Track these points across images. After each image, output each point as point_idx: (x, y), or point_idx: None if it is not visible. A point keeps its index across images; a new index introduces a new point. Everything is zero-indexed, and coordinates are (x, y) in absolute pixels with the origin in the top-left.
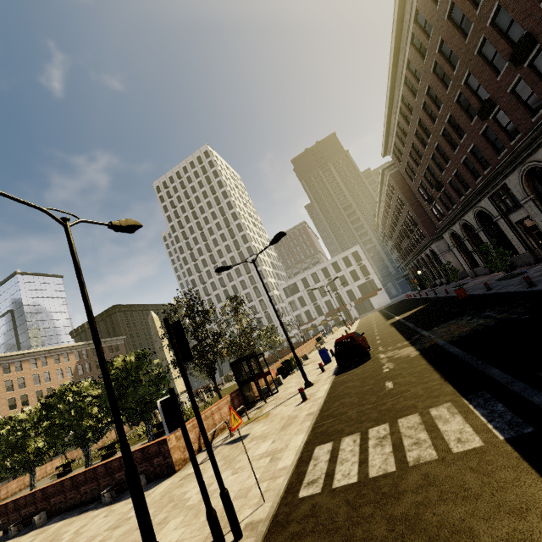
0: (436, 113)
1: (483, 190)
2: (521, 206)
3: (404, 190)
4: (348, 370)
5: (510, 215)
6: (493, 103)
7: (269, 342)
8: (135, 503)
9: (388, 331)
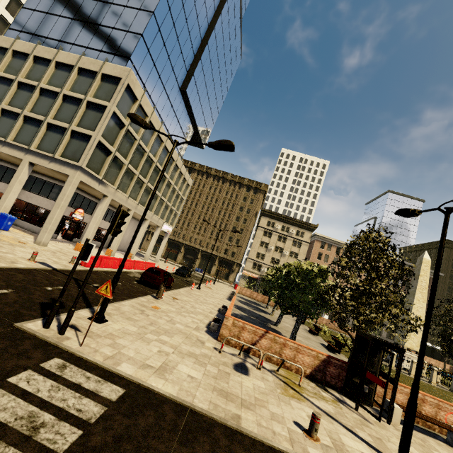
0: None
1: None
2: None
3: None
4: None
5: None
6: None
7: None
8: None
9: None
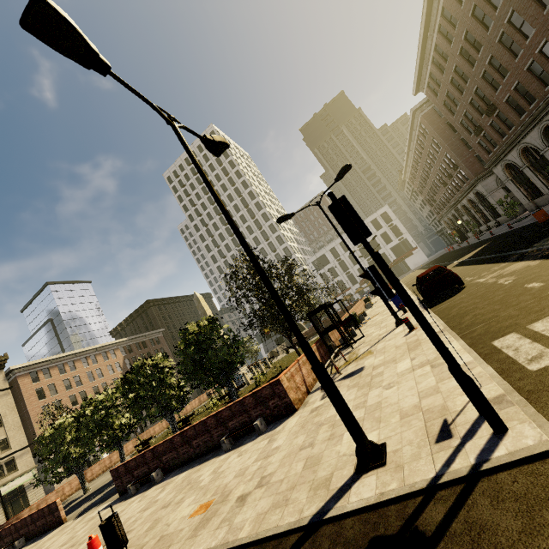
0: (491, 16)
1: None
2: None
3: (440, 131)
4: (443, 301)
5: None
6: None
7: None
8: (334, 399)
9: (459, 270)
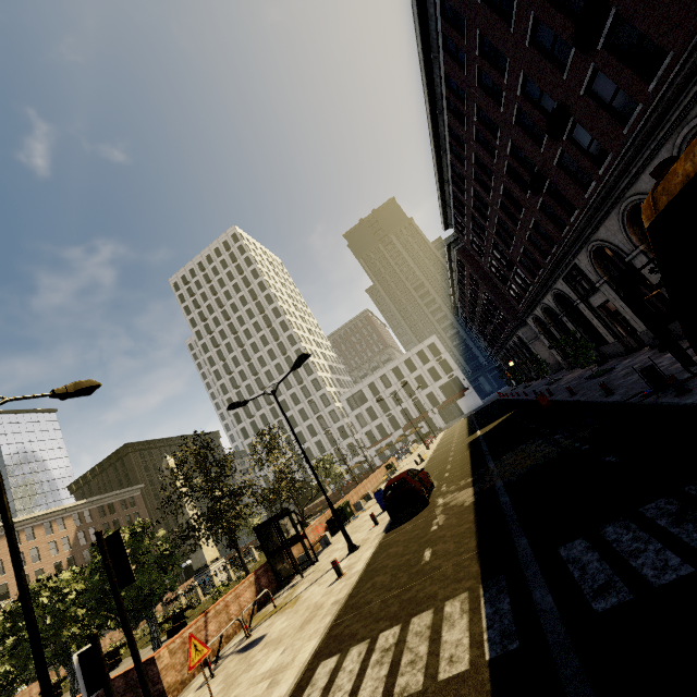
0: (489, 184)
1: (556, 271)
2: (598, 289)
3: (476, 268)
4: (401, 524)
5: (589, 299)
6: (543, 176)
7: (329, 475)
8: None
9: (462, 456)
